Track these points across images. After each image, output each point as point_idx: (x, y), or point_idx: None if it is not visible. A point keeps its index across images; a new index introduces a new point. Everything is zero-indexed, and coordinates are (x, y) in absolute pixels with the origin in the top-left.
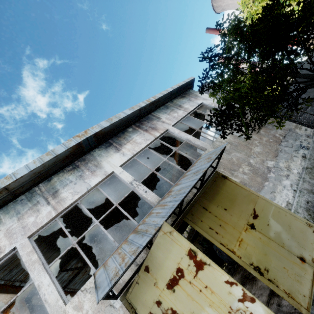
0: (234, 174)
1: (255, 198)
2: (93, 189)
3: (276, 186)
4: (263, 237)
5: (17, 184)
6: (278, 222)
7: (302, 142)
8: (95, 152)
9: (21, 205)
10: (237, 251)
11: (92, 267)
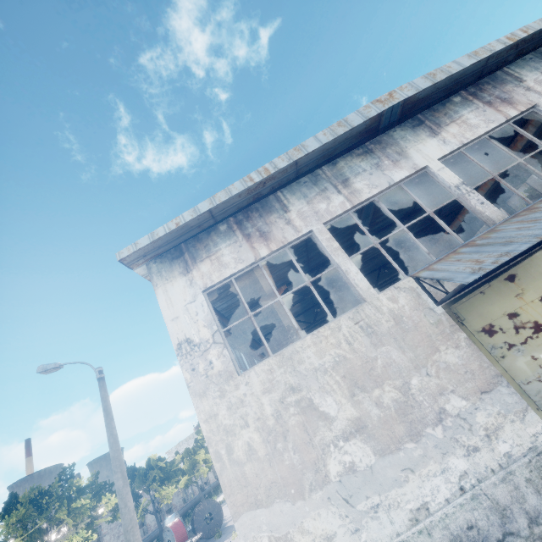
0: None
1: None
2: (394, 186)
3: None
4: None
5: (305, 160)
6: None
7: None
8: (395, 132)
9: (306, 188)
10: None
11: (402, 271)
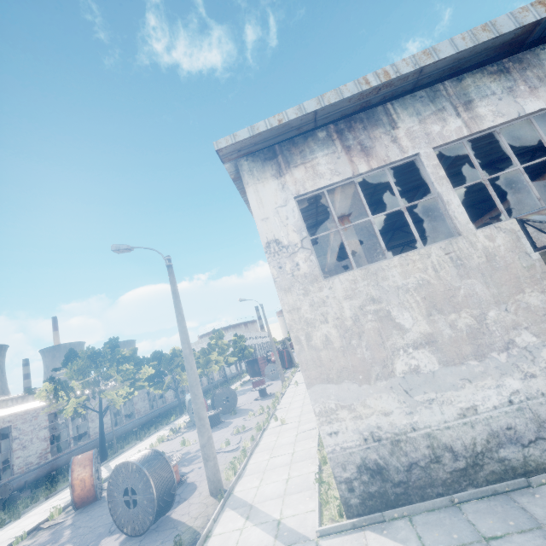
0: None
1: None
2: (522, 119)
3: None
4: None
5: (431, 69)
6: None
7: None
8: (543, 51)
9: (421, 104)
10: None
11: (505, 213)
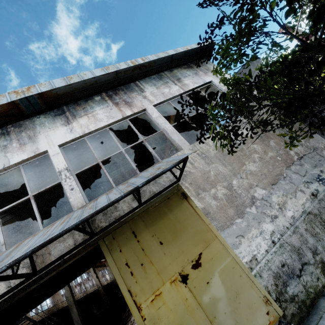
0: (200, 195)
1: (211, 239)
2: (13, 168)
3: (250, 229)
4: (191, 299)
5: None
6: (224, 284)
7: (324, 171)
8: (38, 118)
9: None
10: (144, 309)
11: None
